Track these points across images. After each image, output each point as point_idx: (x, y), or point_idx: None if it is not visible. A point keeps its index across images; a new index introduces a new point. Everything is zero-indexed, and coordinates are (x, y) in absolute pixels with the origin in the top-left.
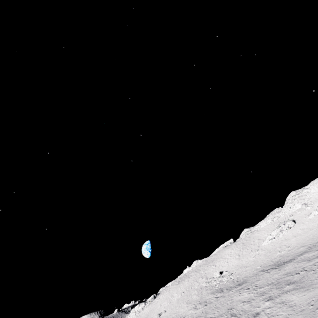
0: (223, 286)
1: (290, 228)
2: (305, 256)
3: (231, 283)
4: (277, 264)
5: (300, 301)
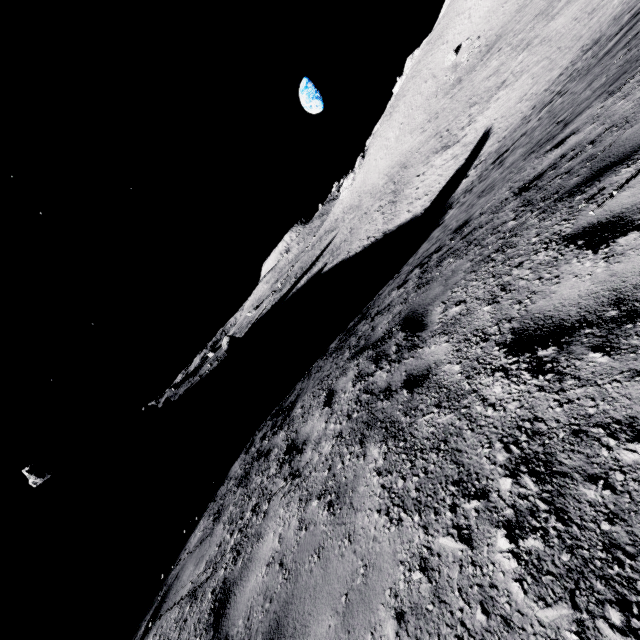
0: (463, 73)
1: None
2: None
3: (476, 57)
4: None
5: (564, 24)
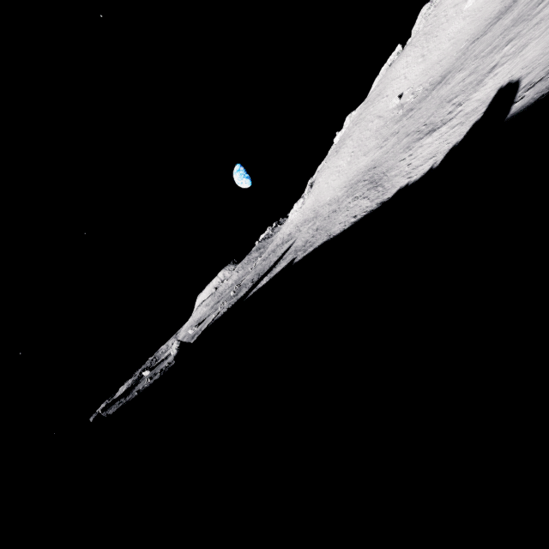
0: (412, 105)
1: None
2: None
3: (423, 94)
4: (500, 14)
5: None
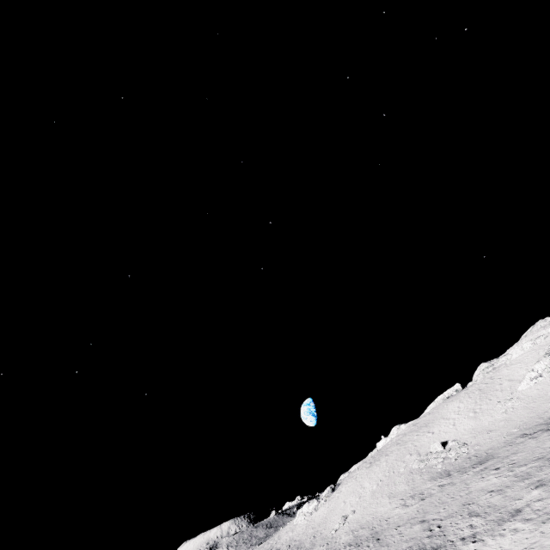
0: (451, 467)
1: None
2: None
3: (465, 460)
4: None
5: None
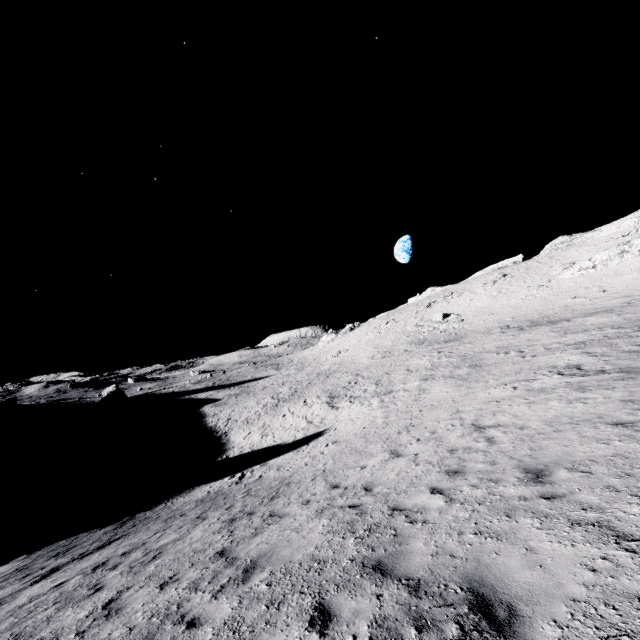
0: (431, 338)
1: None
2: (587, 320)
3: (445, 335)
4: (535, 322)
5: (429, 399)
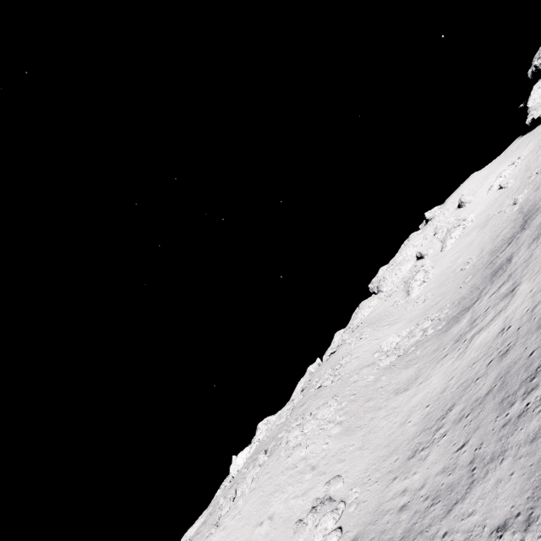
0: (455, 313)
1: (434, 268)
2: None
3: (462, 302)
4: (509, 239)
5: None
